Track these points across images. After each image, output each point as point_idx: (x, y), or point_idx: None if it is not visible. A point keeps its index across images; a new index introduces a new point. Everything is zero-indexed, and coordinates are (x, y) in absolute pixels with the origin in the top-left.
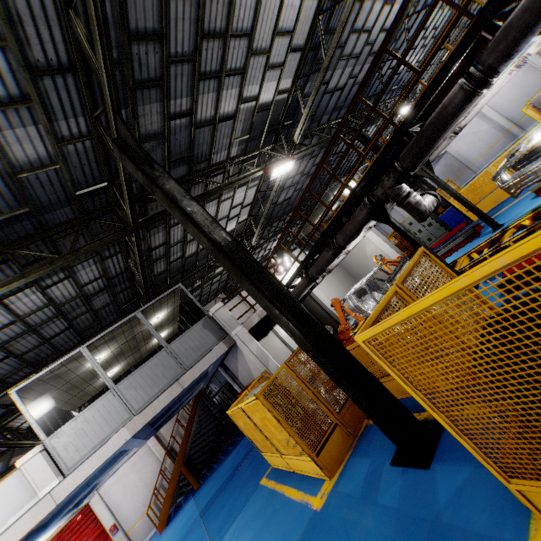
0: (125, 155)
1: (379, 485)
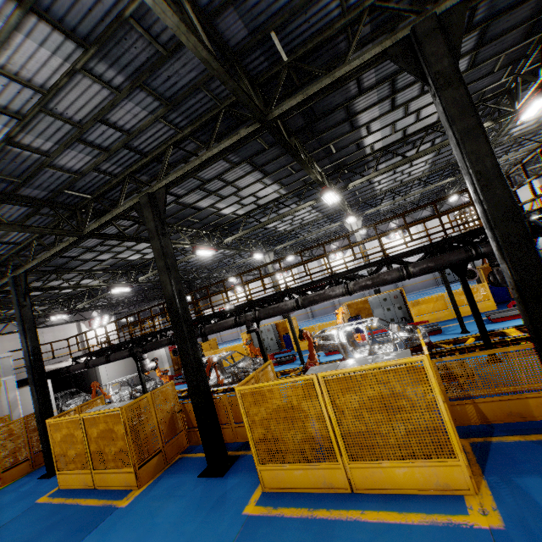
0: (16, 287)
1: (26, 485)
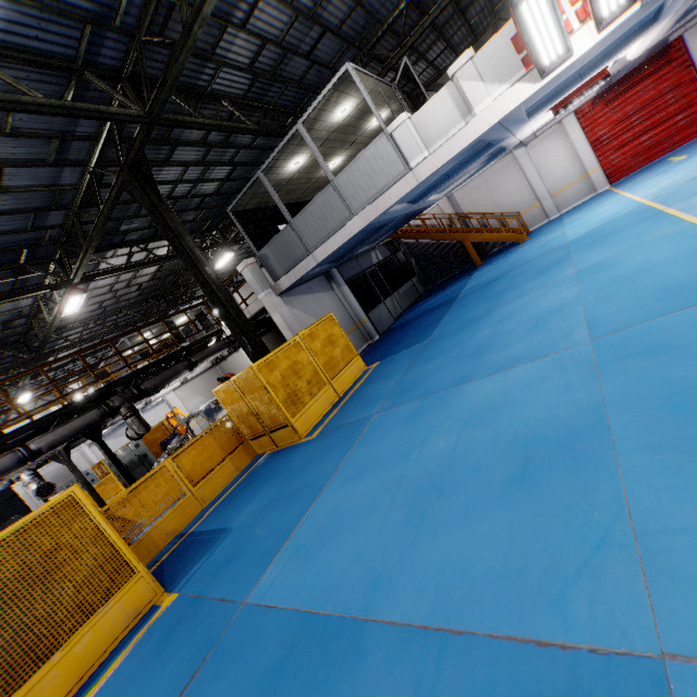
0: None
1: None
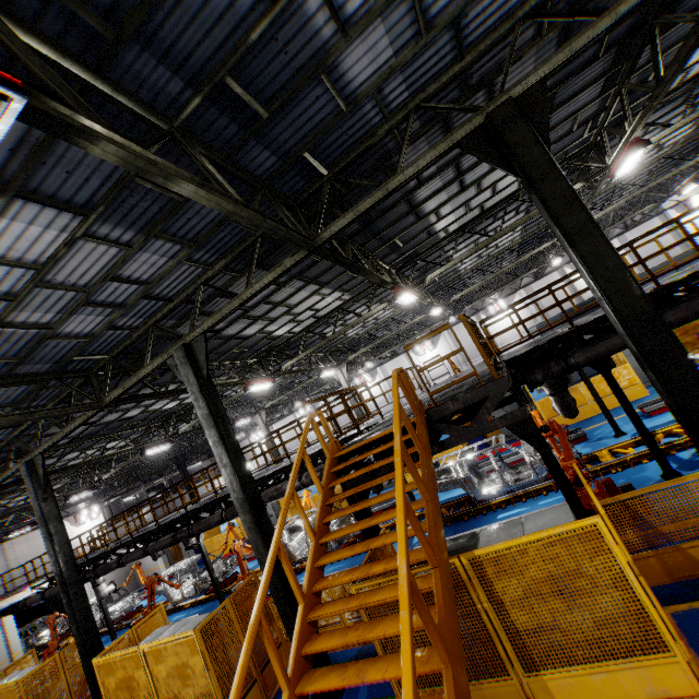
0: None
1: None
